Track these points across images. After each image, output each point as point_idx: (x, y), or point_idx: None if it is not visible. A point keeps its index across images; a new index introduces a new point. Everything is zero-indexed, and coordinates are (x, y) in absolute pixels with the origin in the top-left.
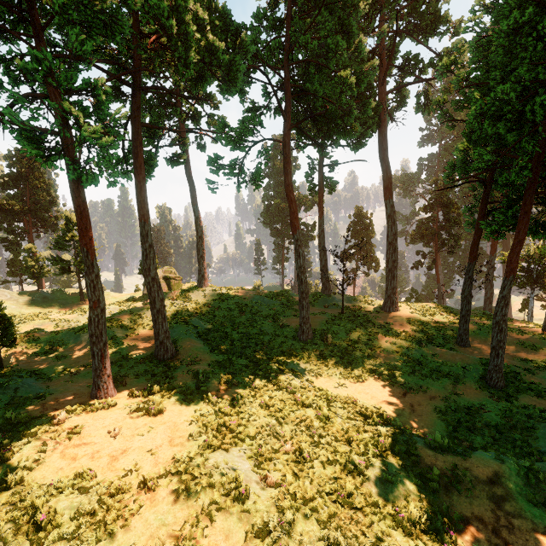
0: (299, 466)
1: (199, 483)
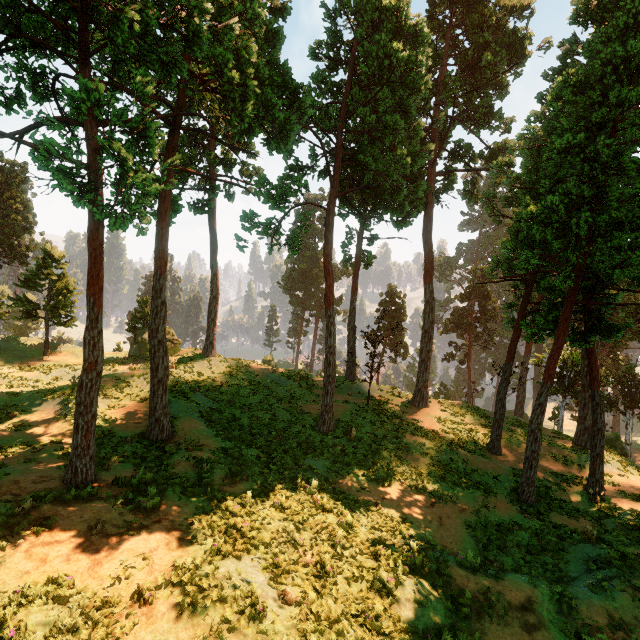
0: (320, 581)
1: (208, 596)
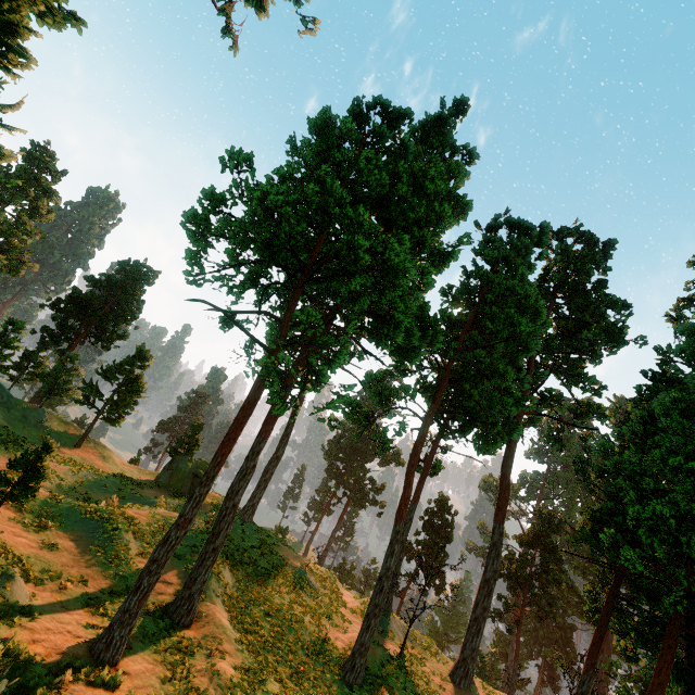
0: None
1: None
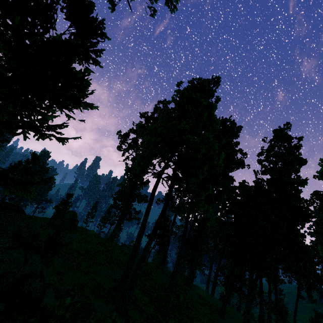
0: None
1: None
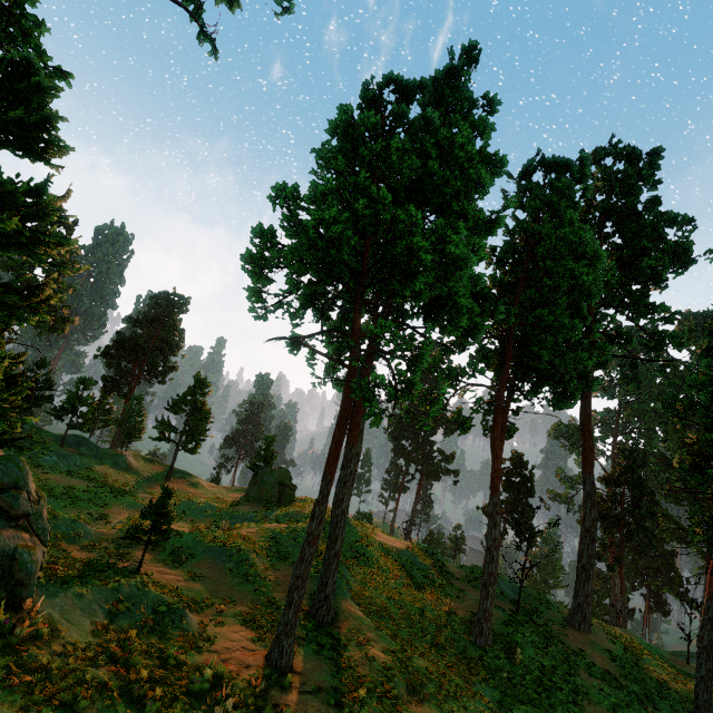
0: None
1: None
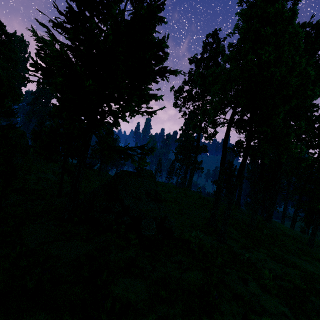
0: None
1: None
